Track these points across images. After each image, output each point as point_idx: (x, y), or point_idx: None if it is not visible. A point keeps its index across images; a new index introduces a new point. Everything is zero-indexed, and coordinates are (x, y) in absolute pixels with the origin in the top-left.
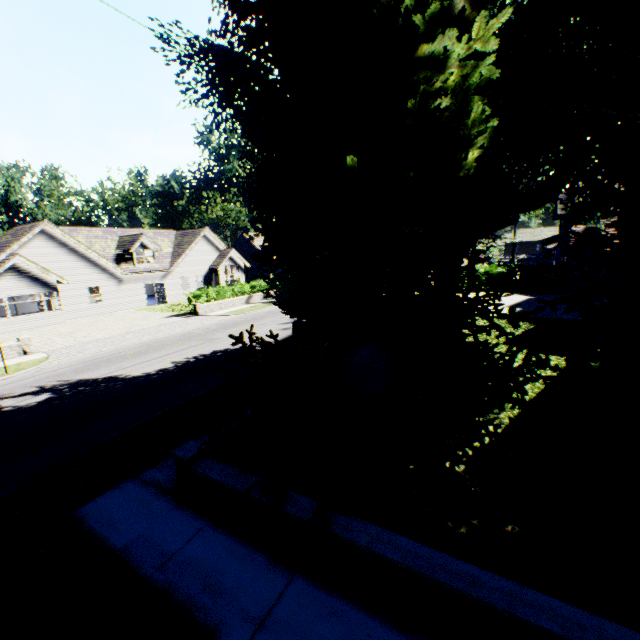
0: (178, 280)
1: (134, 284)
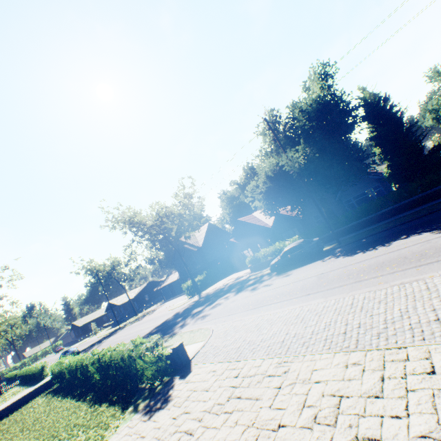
0: None
1: None
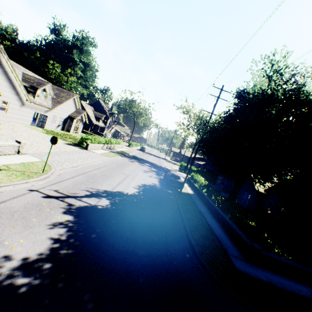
0: (52, 116)
1: (29, 109)
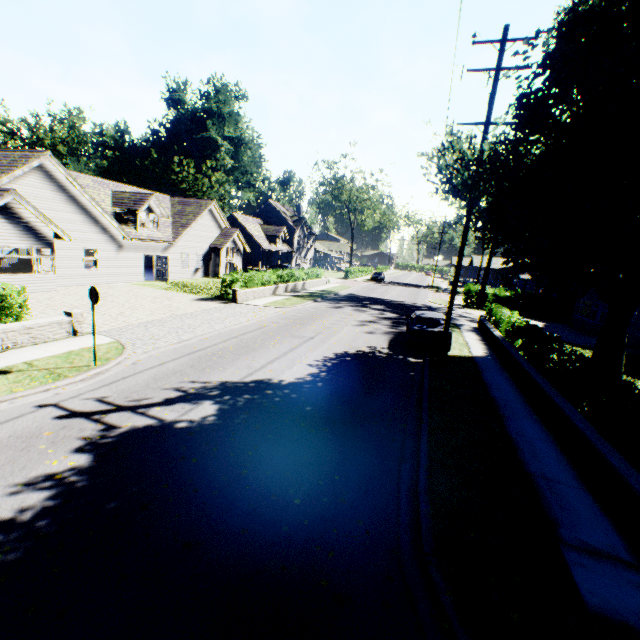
0: (178, 255)
1: (134, 253)
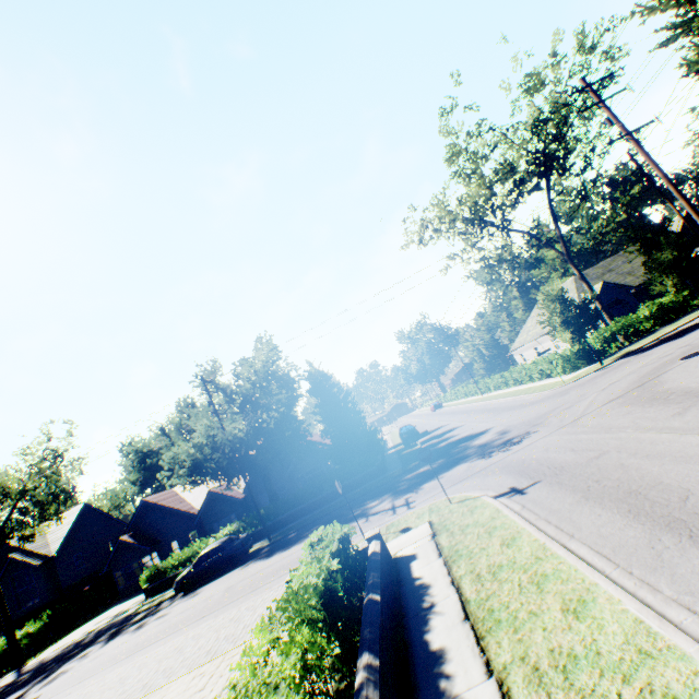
0: None
1: None
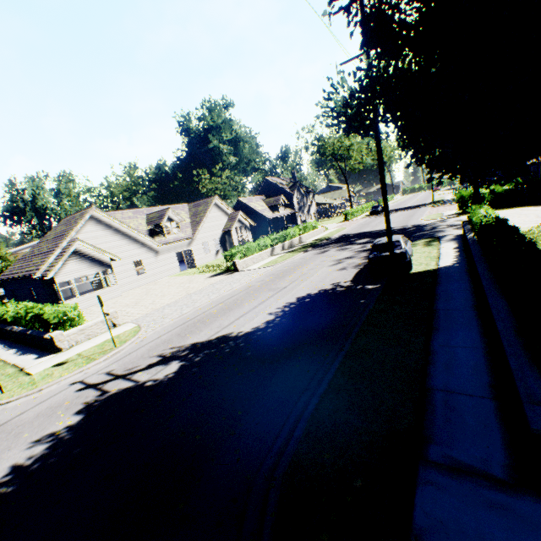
0: (200, 245)
1: (167, 254)
